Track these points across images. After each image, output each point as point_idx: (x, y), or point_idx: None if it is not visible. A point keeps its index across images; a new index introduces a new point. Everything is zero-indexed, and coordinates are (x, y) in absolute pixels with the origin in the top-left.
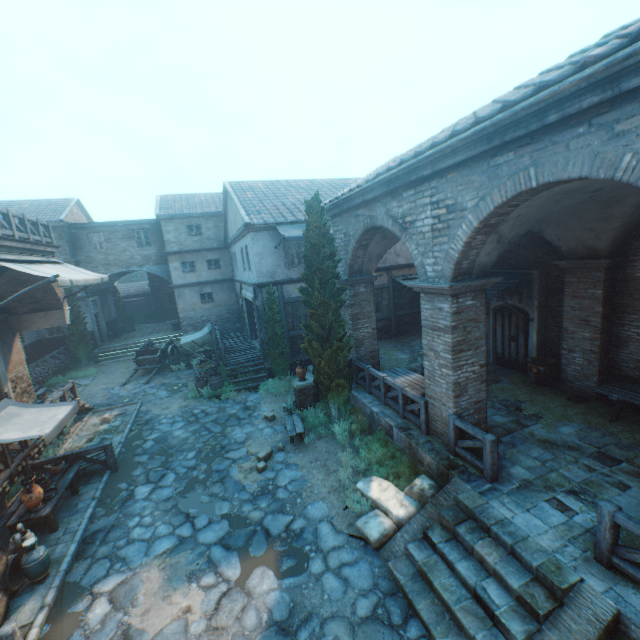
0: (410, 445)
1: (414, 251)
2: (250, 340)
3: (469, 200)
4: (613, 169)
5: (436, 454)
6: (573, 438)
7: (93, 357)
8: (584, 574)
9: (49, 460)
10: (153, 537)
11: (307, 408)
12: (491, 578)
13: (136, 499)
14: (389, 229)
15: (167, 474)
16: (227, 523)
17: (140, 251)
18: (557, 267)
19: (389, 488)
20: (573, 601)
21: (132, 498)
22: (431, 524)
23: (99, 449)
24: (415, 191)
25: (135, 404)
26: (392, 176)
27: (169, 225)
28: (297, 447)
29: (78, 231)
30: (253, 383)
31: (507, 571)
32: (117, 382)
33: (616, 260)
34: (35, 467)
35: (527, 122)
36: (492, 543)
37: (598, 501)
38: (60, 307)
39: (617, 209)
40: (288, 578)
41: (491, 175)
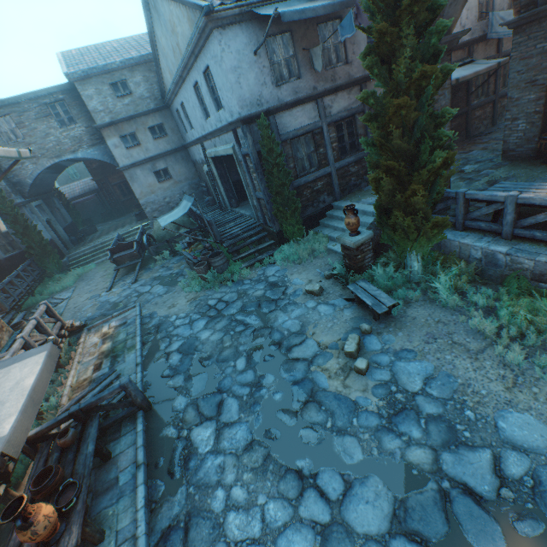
0: None
1: None
2: (230, 210)
3: None
4: None
5: None
6: None
7: (64, 267)
8: None
9: (49, 426)
10: (267, 532)
11: (366, 269)
12: None
13: (200, 454)
14: None
15: (224, 401)
16: (380, 482)
17: (65, 132)
18: None
19: None
20: None
21: (193, 453)
22: None
23: (115, 392)
24: None
25: (132, 309)
26: None
27: (87, 88)
28: (386, 324)
29: None
30: (262, 255)
31: None
32: (101, 288)
33: None
34: (33, 440)
35: None
36: None
37: None
38: None
39: None
40: None
41: None
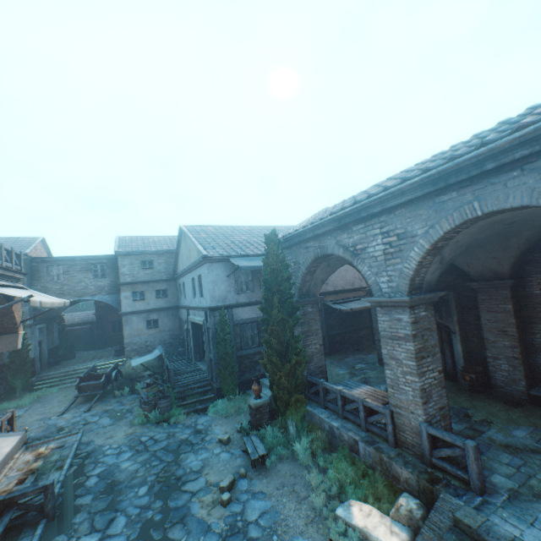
0: (381, 460)
1: (367, 272)
2: (194, 362)
3: (418, 228)
4: None
5: (413, 467)
6: (530, 441)
7: (29, 386)
8: None
9: None
10: None
11: (263, 427)
12: None
13: None
14: (340, 256)
15: (116, 518)
16: None
17: (95, 282)
18: (467, 288)
19: (372, 512)
20: None
21: None
22: None
23: (38, 490)
24: (365, 225)
25: (75, 434)
26: (344, 214)
27: (125, 260)
28: (259, 472)
29: (39, 264)
30: (201, 405)
31: None
32: (54, 411)
33: (517, 280)
34: None
35: (467, 170)
36: None
37: None
38: (15, 331)
39: (514, 241)
40: None
41: (437, 209)
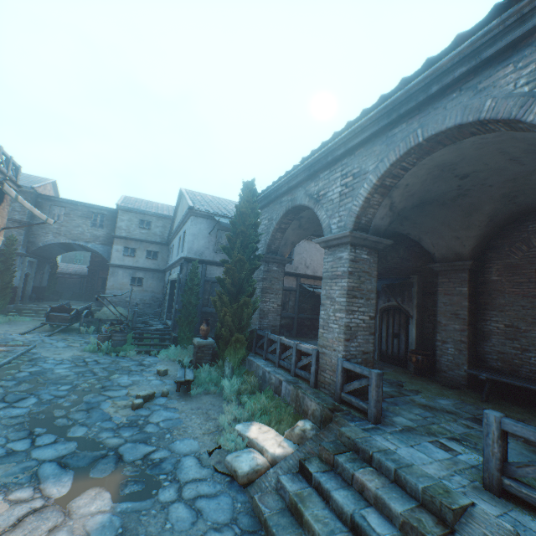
0: (297, 396)
1: (323, 216)
2: (164, 320)
3: (371, 165)
4: (479, 113)
5: (322, 400)
6: (450, 407)
7: (5, 311)
8: (475, 499)
9: None
10: None
11: (202, 367)
12: (372, 508)
13: None
14: (305, 205)
15: (28, 398)
16: (75, 444)
17: (92, 230)
18: (432, 274)
19: (269, 431)
20: (466, 527)
21: None
22: (309, 457)
23: None
24: (330, 170)
25: (27, 346)
26: (314, 160)
27: (125, 215)
28: (182, 397)
29: (44, 201)
30: (155, 348)
31: (390, 496)
32: (18, 331)
33: (477, 264)
34: None
35: (416, 97)
36: (374, 472)
37: (480, 447)
38: None
39: (476, 217)
40: (127, 502)
41: (389, 143)
